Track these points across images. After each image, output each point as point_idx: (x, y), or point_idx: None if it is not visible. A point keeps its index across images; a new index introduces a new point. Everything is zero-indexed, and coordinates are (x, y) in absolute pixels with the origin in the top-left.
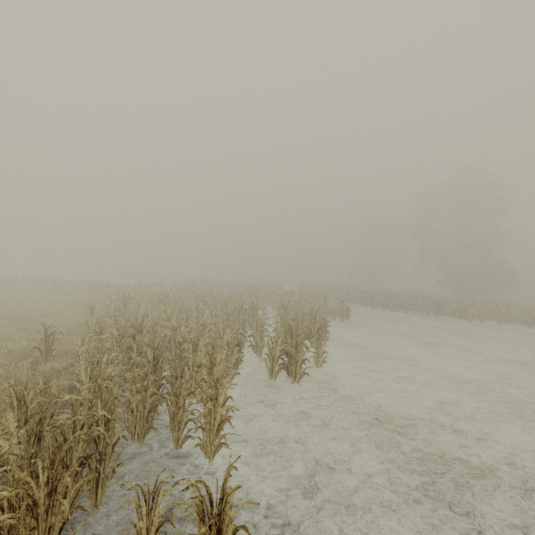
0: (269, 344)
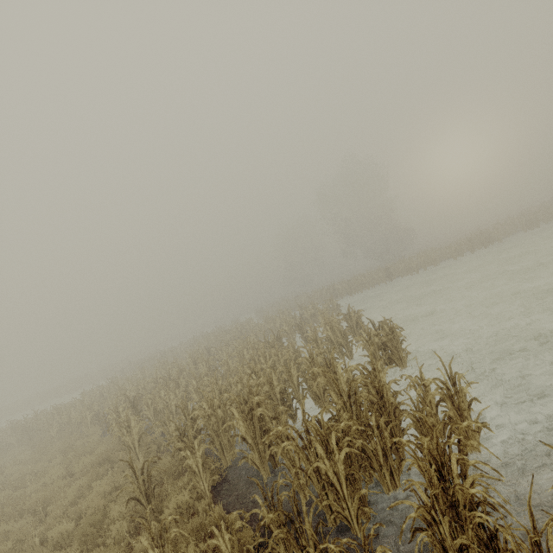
0: (365, 345)
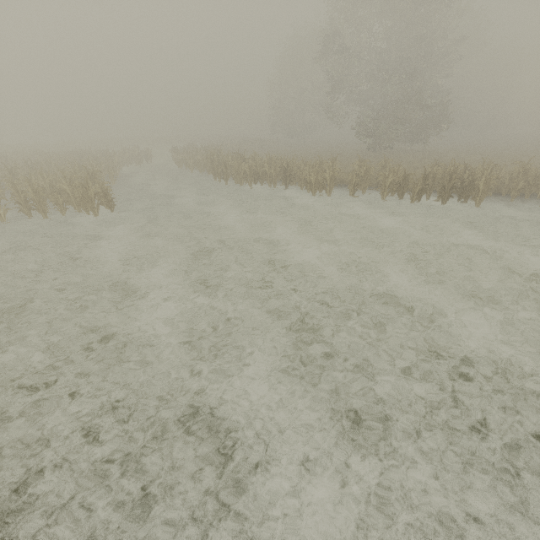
0: None
